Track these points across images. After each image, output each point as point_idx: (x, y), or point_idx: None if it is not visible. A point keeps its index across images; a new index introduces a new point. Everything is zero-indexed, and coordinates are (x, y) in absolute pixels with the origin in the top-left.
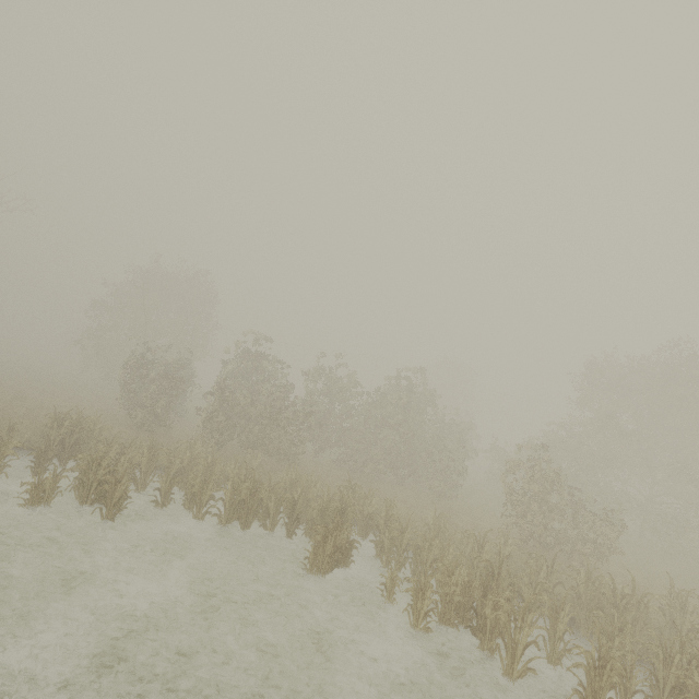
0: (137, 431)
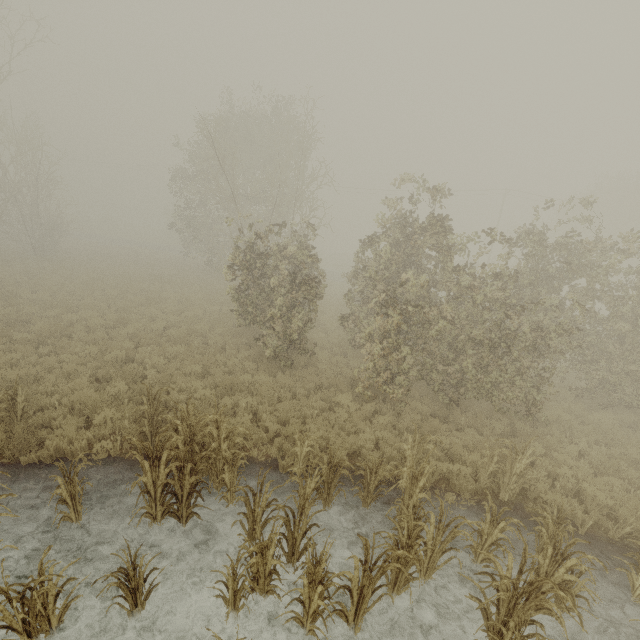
0: (269, 364)
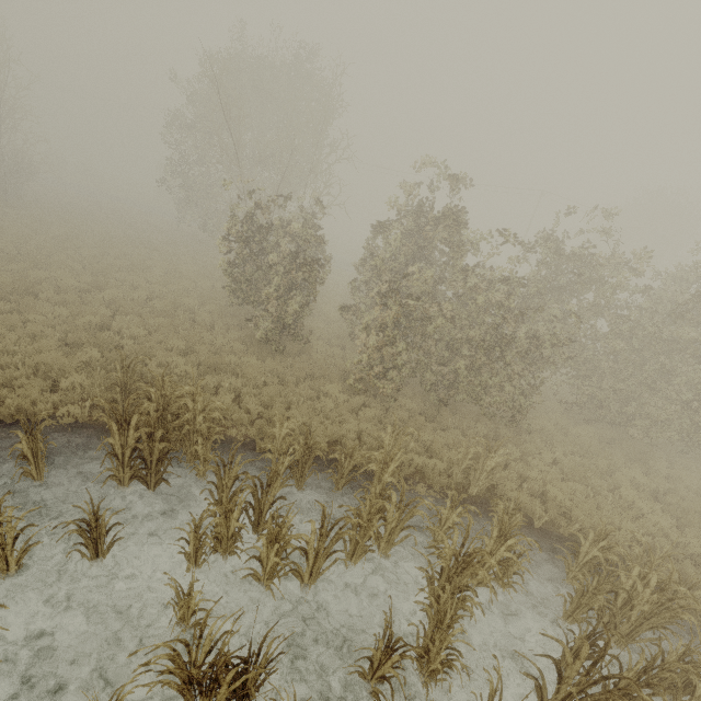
0: (260, 348)
